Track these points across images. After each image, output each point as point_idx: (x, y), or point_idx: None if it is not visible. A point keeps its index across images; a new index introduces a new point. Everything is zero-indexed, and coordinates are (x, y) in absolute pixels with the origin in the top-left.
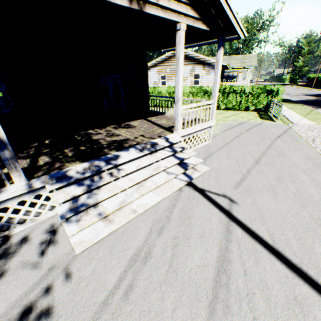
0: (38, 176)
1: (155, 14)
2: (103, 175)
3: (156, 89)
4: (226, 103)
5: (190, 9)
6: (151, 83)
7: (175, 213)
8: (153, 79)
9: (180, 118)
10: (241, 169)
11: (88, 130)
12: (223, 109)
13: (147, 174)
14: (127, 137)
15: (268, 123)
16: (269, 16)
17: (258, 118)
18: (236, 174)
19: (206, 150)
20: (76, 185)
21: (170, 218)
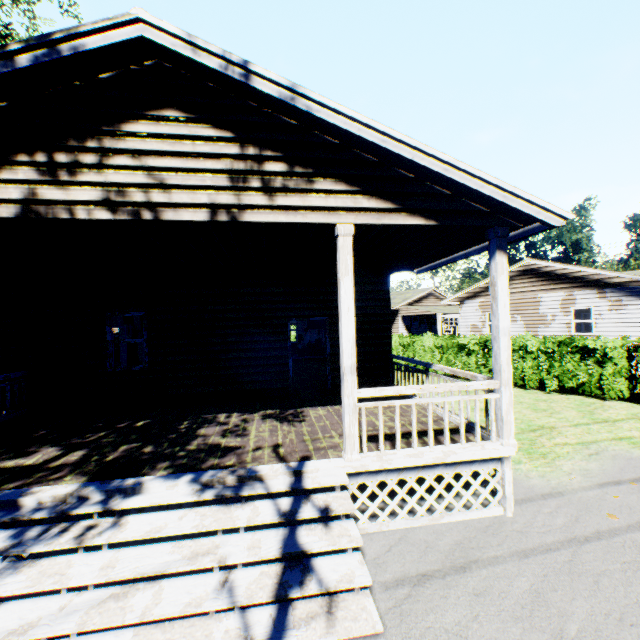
0: (5, 488)
1: (267, 221)
2: (74, 526)
3: (453, 339)
4: None
5: (367, 198)
6: (465, 327)
7: None
8: (470, 320)
9: (354, 420)
10: None
11: (222, 412)
12: None
13: (157, 562)
14: (245, 443)
15: None
16: None
17: None
18: None
19: (469, 540)
20: (12, 533)
21: None
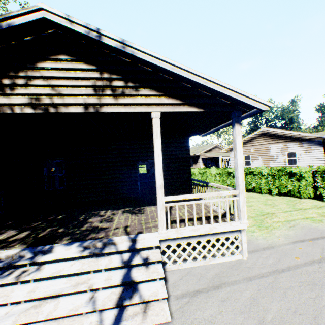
0: None
1: (115, 111)
2: (16, 271)
3: (225, 169)
4: None
5: (167, 98)
6: (233, 163)
7: None
8: None
9: (163, 212)
10: None
11: (103, 210)
12: None
13: (57, 288)
14: (111, 225)
15: None
16: None
17: None
18: None
19: (223, 272)
20: None
21: None
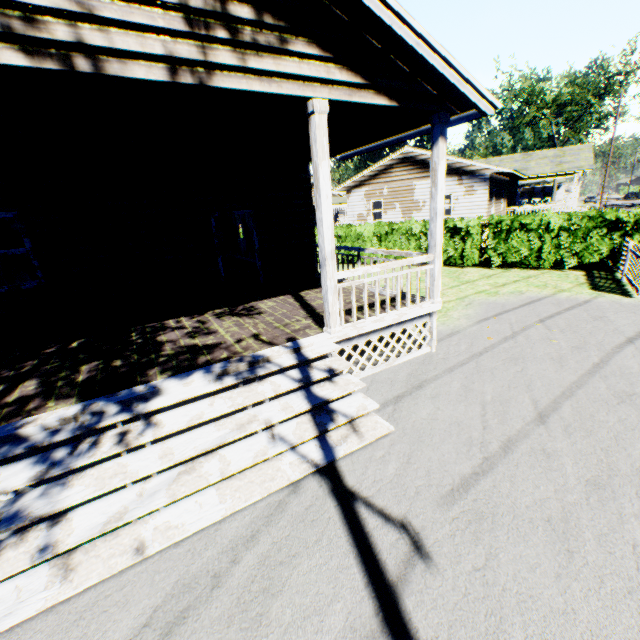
0: None
1: (240, 89)
2: (104, 438)
3: (352, 228)
4: (505, 253)
5: (339, 69)
6: (352, 217)
7: (242, 566)
8: (357, 209)
9: (335, 299)
10: (485, 438)
11: (167, 320)
12: (501, 266)
13: (212, 439)
14: (223, 339)
15: (609, 301)
16: (623, 64)
17: (584, 287)
18: (467, 452)
19: (416, 371)
20: (32, 461)
21: (221, 585)
